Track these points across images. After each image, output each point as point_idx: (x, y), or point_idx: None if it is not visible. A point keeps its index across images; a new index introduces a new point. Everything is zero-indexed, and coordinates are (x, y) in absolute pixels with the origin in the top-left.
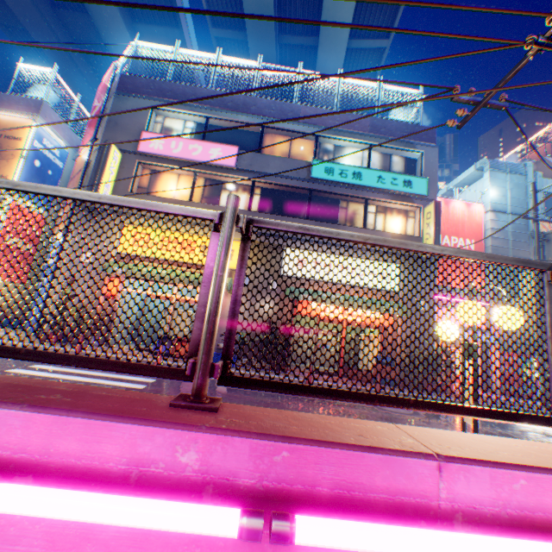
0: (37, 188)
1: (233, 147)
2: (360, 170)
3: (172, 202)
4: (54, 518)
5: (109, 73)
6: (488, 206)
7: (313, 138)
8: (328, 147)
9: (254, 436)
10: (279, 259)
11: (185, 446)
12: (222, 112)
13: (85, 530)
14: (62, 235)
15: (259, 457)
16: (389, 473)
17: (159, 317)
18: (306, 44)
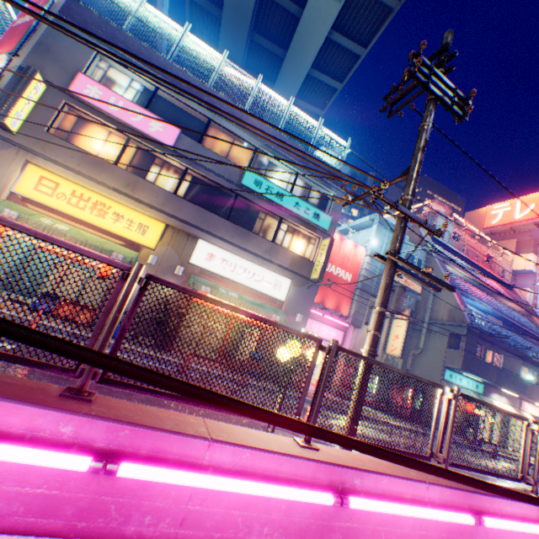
0: None
1: (176, 128)
2: (283, 192)
3: (94, 158)
4: None
5: None
6: (369, 251)
7: (253, 148)
8: (264, 161)
9: (112, 420)
10: (191, 247)
11: (67, 422)
12: (175, 89)
13: None
14: None
15: (111, 432)
16: (183, 445)
17: (47, 270)
18: (275, 52)
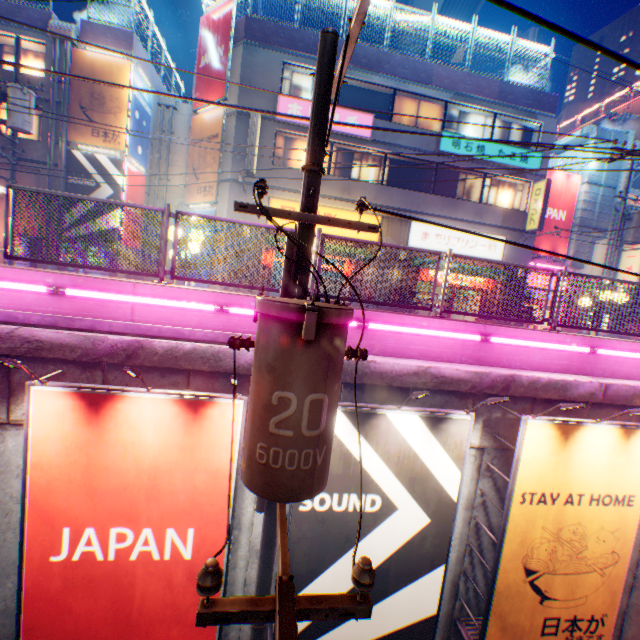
0: (496, 262)
1: (368, 116)
2: (483, 143)
3: None
4: (542, 352)
5: (222, 6)
6: (585, 178)
7: (441, 103)
8: (453, 114)
9: (580, 336)
10: (405, 232)
11: (566, 338)
12: (356, 71)
13: (547, 354)
14: (205, 206)
15: (581, 340)
16: (607, 343)
17: None
18: None
